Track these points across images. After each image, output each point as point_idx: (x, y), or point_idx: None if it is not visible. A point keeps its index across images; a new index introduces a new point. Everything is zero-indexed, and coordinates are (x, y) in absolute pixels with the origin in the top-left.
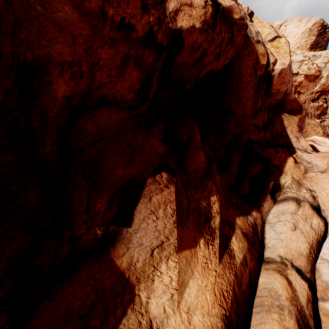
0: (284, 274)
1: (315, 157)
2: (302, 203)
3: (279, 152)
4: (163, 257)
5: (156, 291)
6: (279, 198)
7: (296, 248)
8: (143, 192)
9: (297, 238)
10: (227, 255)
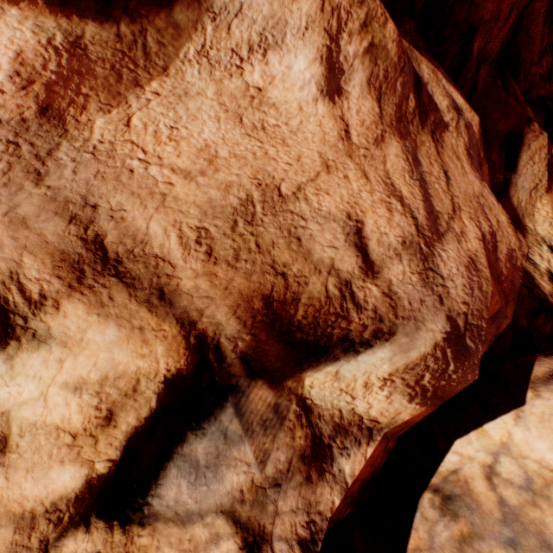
0: None
1: None
2: None
3: None
4: (537, 198)
5: (537, 222)
6: None
7: None
8: (522, 141)
9: None
10: None
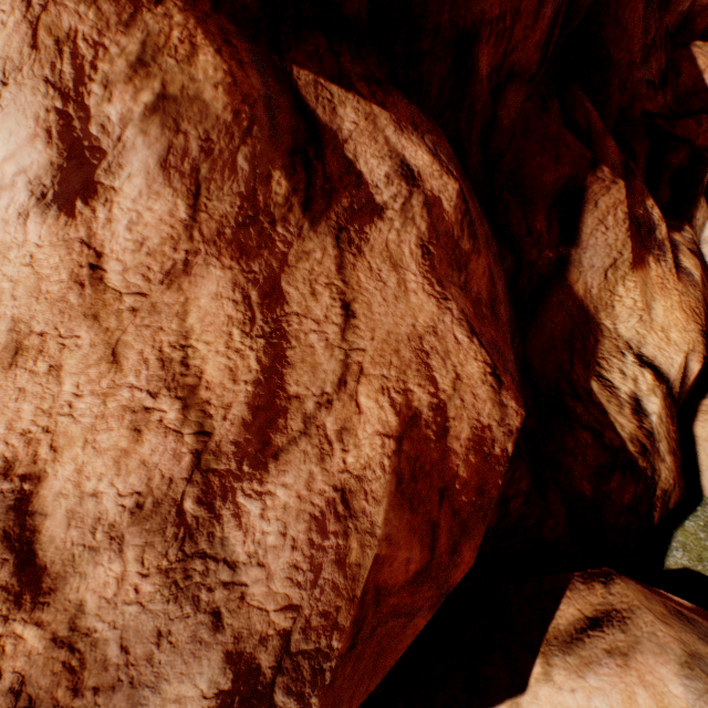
0: None
1: None
2: None
3: (704, 122)
4: (618, 279)
5: (620, 317)
6: None
7: None
8: (584, 197)
9: None
10: (682, 274)
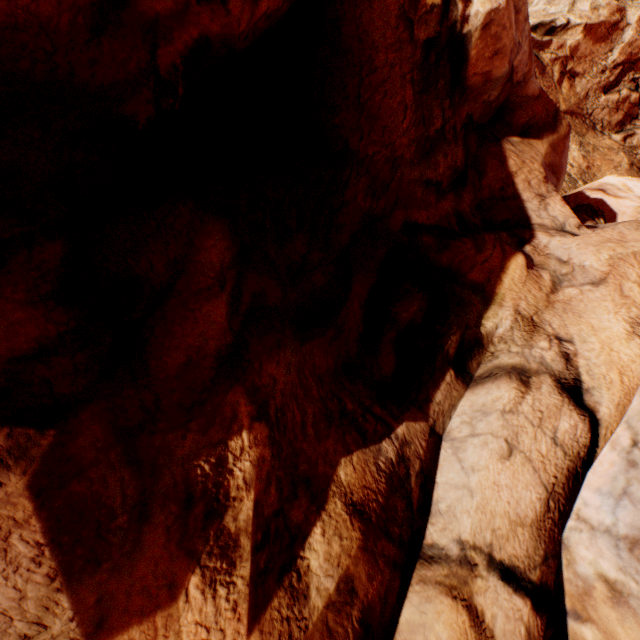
0: (462, 596)
1: (580, 244)
2: (533, 380)
3: (488, 246)
4: None
5: None
6: (479, 372)
7: (508, 507)
8: None
9: (515, 477)
10: (286, 595)
